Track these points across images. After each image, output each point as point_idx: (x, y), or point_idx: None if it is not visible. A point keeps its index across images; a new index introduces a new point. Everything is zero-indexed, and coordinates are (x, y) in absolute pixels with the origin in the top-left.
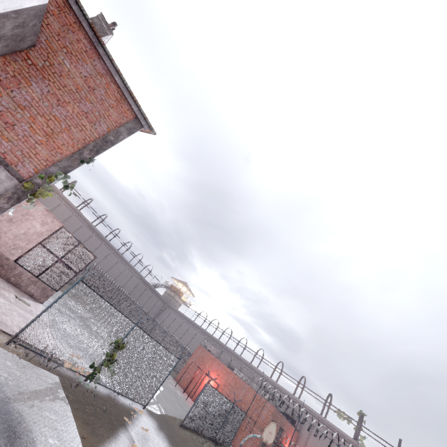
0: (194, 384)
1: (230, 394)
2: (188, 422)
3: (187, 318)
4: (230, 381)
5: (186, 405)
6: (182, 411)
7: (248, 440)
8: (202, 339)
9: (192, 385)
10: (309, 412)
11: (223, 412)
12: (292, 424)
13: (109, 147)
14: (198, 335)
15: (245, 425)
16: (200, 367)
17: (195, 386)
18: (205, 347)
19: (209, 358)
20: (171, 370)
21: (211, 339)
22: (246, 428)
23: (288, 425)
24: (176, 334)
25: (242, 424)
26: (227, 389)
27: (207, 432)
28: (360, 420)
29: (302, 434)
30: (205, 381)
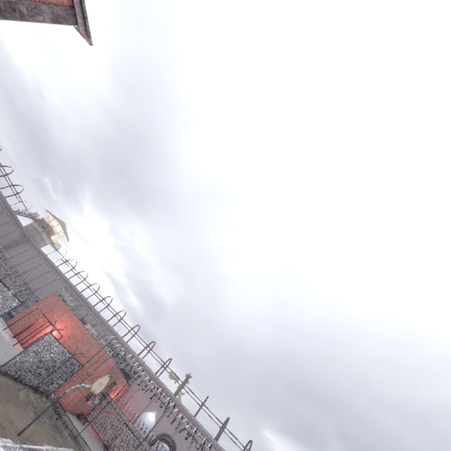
0: (31, 331)
1: (72, 347)
2: (9, 368)
3: (50, 261)
4: (77, 335)
5: (11, 351)
6: (4, 357)
7: (75, 390)
8: (60, 287)
9: (28, 332)
10: (146, 371)
11: (56, 362)
12: (126, 379)
13: (15, 19)
14: (56, 282)
15: (77, 377)
16: (46, 315)
17: (32, 333)
18: (61, 296)
19: (61, 308)
20: (6, 312)
21: (72, 289)
22: (78, 379)
23: (121, 380)
24: (27, 274)
25: (74, 375)
26: (70, 341)
27: (28, 380)
28: (185, 380)
29: (132, 388)
30: (47, 330)
